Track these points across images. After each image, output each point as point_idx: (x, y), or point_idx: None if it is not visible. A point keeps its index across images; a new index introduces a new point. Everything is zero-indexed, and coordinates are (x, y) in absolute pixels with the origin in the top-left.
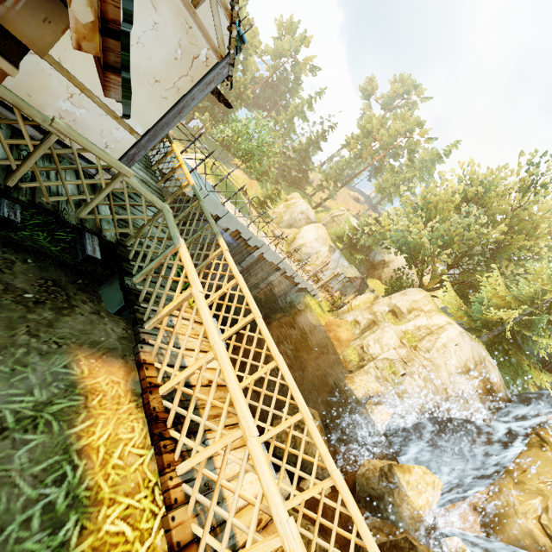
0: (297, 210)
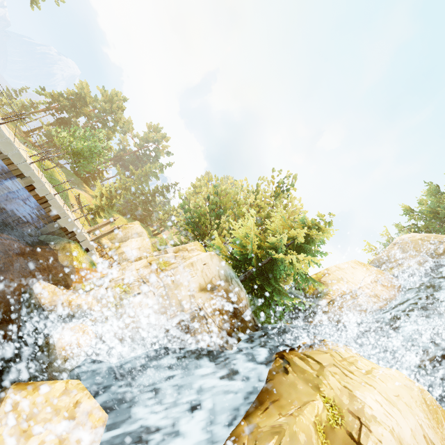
0: (132, 231)
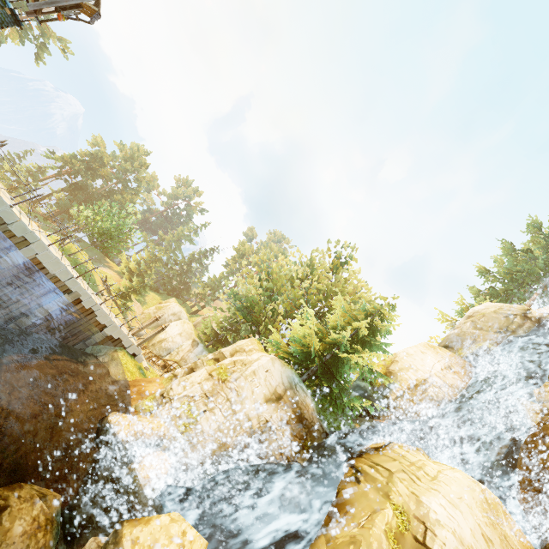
0: (168, 312)
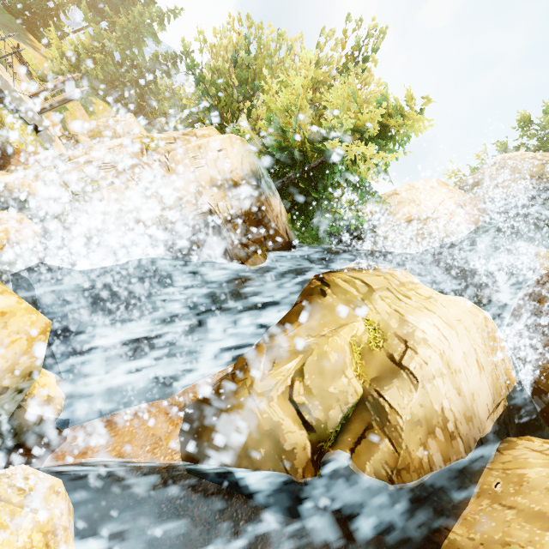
0: (124, 129)
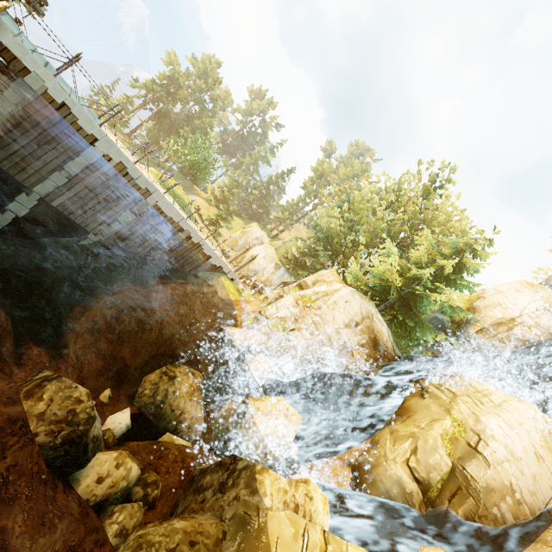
0: (252, 236)
